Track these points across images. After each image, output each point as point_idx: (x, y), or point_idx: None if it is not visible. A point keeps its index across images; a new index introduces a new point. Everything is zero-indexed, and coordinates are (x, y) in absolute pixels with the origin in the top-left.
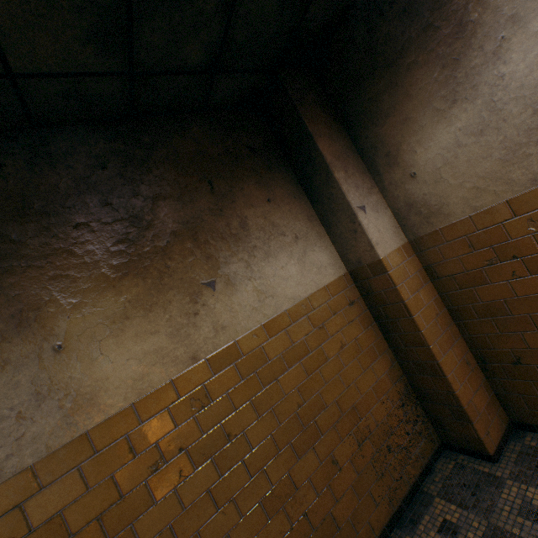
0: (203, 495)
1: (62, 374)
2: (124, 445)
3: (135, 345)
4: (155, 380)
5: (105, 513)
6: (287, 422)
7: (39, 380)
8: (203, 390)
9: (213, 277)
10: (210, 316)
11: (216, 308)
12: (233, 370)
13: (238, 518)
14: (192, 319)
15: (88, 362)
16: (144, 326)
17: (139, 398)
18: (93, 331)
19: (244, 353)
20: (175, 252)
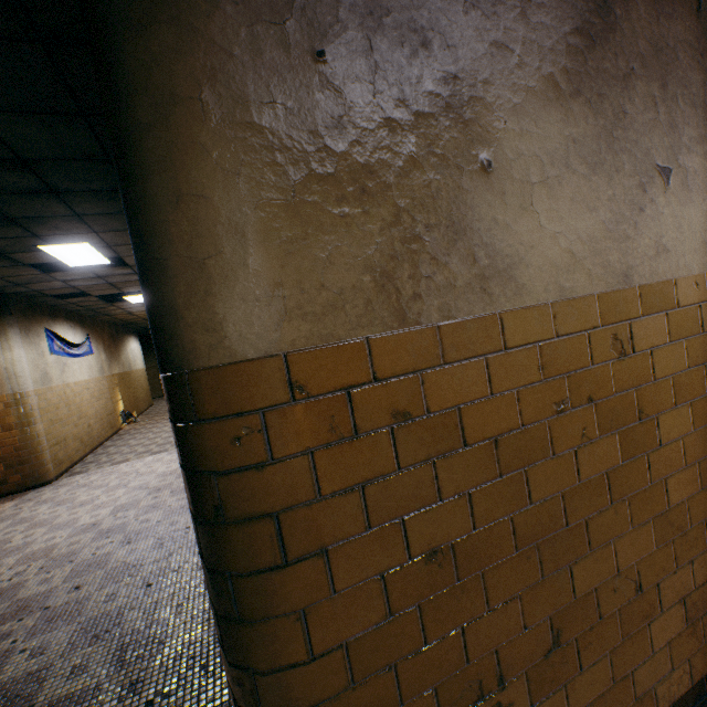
0: (598, 475)
1: (485, 210)
2: (534, 356)
3: (568, 216)
4: (579, 283)
5: (500, 437)
6: (701, 431)
7: (460, 202)
8: (626, 331)
9: (669, 163)
10: (655, 223)
11: (663, 216)
12: (662, 321)
13: (626, 526)
14: (635, 215)
15: (515, 209)
16: (582, 192)
17: (559, 298)
18: (527, 164)
19: (678, 303)
20: (636, 93)
